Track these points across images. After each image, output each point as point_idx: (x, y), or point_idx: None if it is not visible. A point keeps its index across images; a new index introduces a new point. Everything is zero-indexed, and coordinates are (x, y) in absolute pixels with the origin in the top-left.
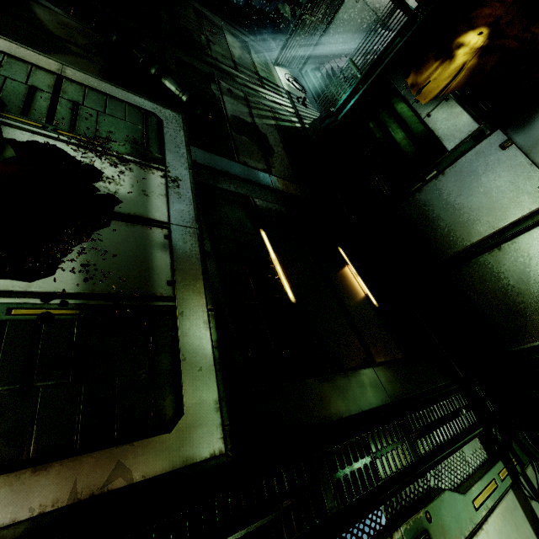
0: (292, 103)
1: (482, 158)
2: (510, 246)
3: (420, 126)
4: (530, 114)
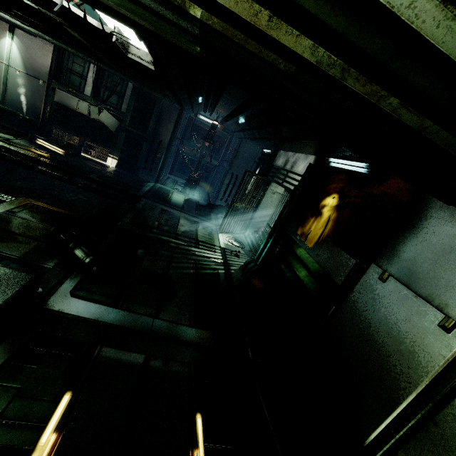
0: (224, 255)
1: (368, 291)
2: (447, 420)
3: (315, 265)
4: (393, 248)
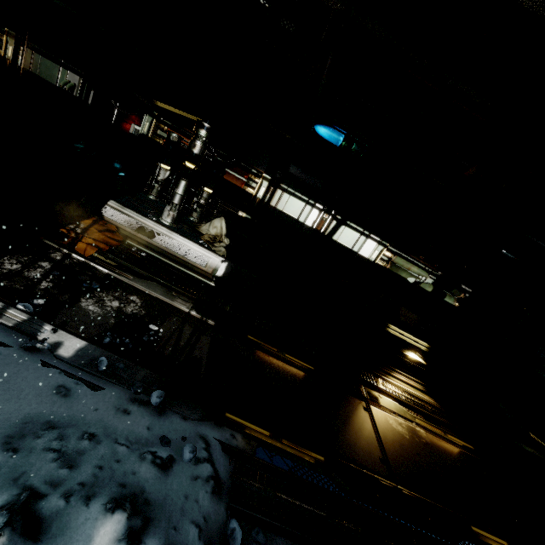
0: None
1: None
2: None
3: None
4: None
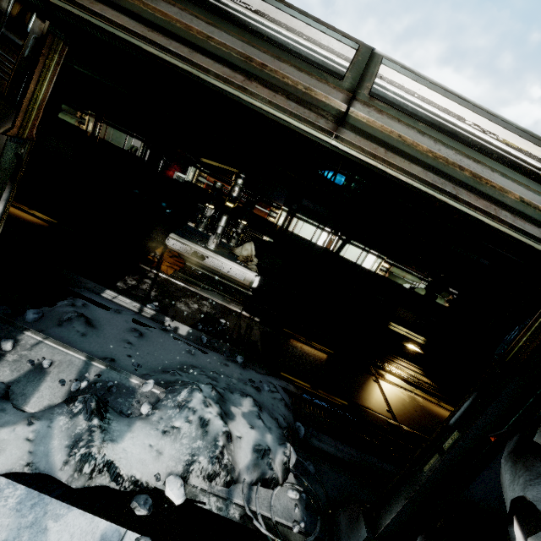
0: None
1: None
2: None
3: None
4: None
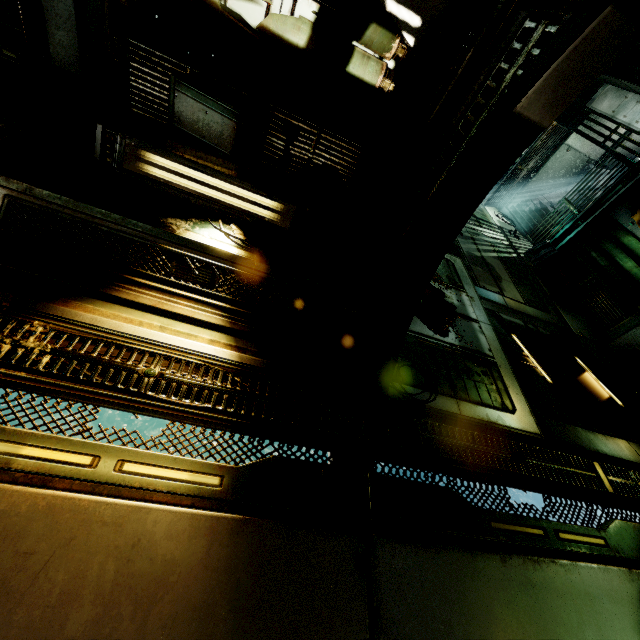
0: (505, 236)
1: None
2: None
3: None
4: None
